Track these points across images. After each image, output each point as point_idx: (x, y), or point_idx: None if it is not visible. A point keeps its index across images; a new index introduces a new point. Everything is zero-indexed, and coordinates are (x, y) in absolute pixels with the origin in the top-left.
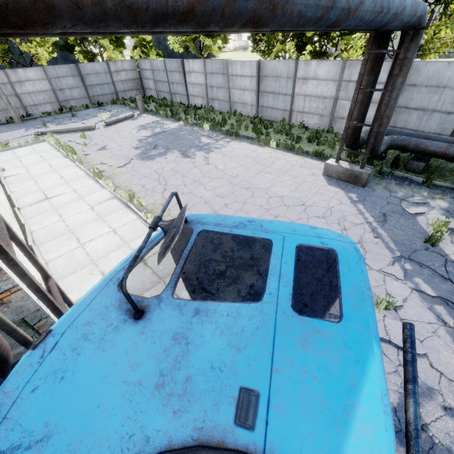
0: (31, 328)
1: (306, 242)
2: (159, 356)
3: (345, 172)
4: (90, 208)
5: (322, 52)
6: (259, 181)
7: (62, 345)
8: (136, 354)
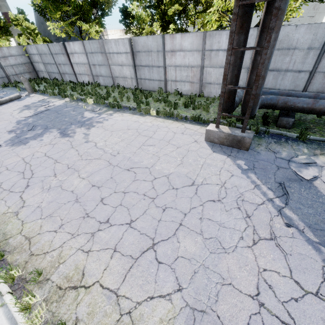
0: None
1: None
2: None
3: (227, 137)
4: None
5: (183, 30)
6: (142, 158)
7: None
8: None
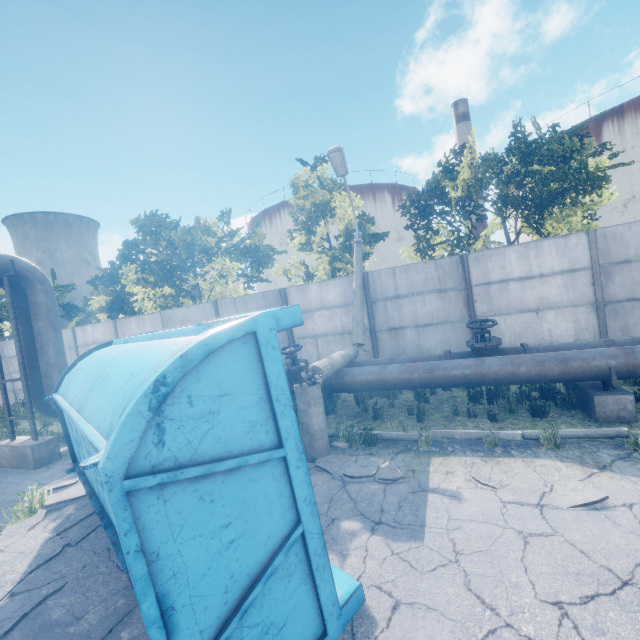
0: None
1: None
2: None
3: (12, 453)
4: None
5: None
6: None
7: None
8: None
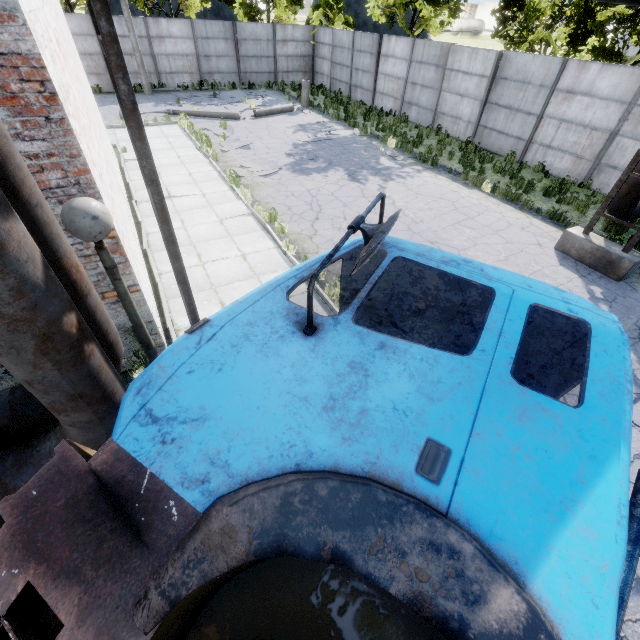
0: (138, 340)
1: (545, 303)
2: (331, 379)
3: (593, 252)
4: (219, 220)
5: (613, 52)
6: (453, 237)
7: (220, 338)
8: (304, 369)
